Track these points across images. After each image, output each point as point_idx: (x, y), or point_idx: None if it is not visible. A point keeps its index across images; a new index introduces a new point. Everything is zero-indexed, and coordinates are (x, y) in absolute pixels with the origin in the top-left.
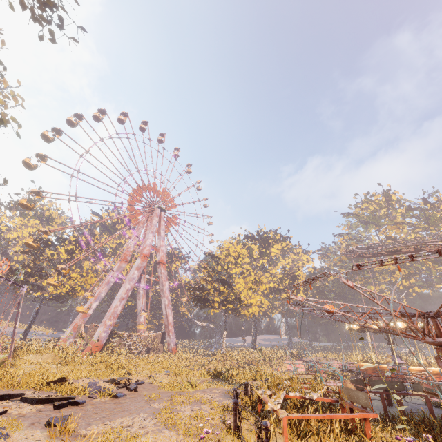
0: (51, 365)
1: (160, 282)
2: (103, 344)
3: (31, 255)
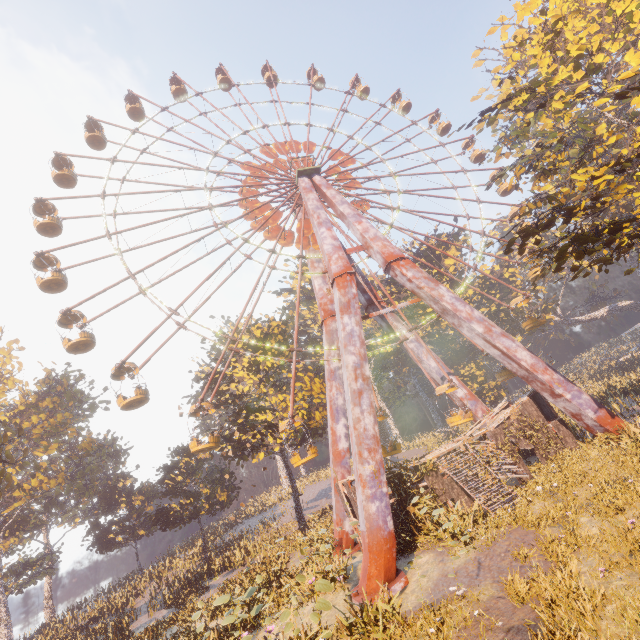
0: None
1: (424, 299)
2: (392, 532)
3: (219, 407)
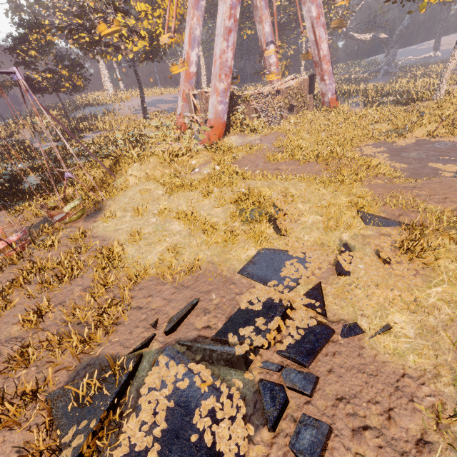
0: (157, 187)
1: None
2: (225, 122)
3: None
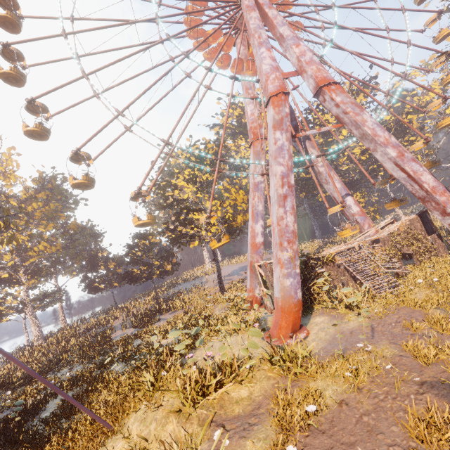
0: None
1: (347, 124)
2: (300, 300)
3: (165, 207)
